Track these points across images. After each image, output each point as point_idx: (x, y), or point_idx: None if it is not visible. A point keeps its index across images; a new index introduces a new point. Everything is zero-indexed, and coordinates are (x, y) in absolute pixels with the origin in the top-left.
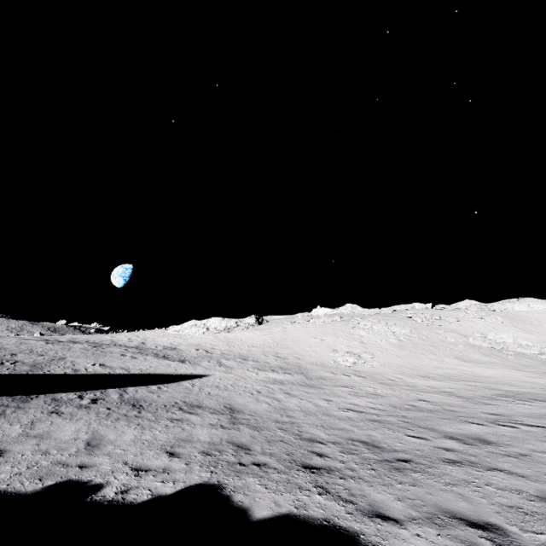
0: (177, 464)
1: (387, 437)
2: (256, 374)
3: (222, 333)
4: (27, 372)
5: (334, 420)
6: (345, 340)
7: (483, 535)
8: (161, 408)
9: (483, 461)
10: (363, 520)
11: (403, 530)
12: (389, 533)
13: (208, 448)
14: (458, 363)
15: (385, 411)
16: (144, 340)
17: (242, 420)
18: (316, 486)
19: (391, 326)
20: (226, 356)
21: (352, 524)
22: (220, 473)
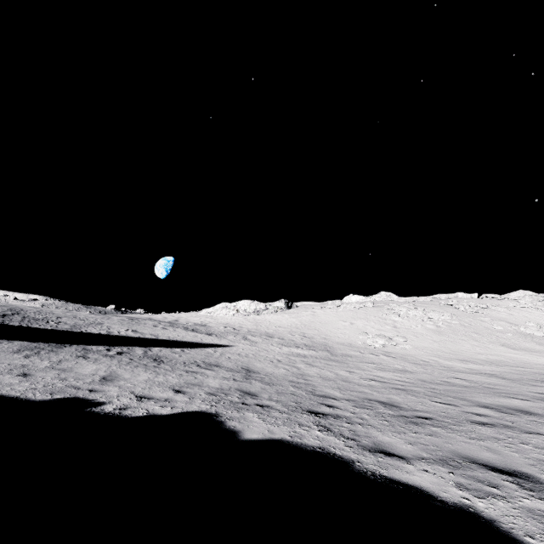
0: (180, 397)
1: (409, 400)
2: (279, 349)
3: (251, 315)
4: (67, 329)
5: (353, 385)
6: (376, 324)
7: (508, 479)
8: (180, 363)
9: (522, 426)
10: (362, 453)
11: (408, 465)
12: (390, 465)
13: (215, 391)
14: (505, 350)
15: (412, 383)
16: (178, 319)
17: (256, 377)
18: (317, 425)
19: (428, 312)
20: (252, 333)
21: (349, 454)
22: (220, 407)
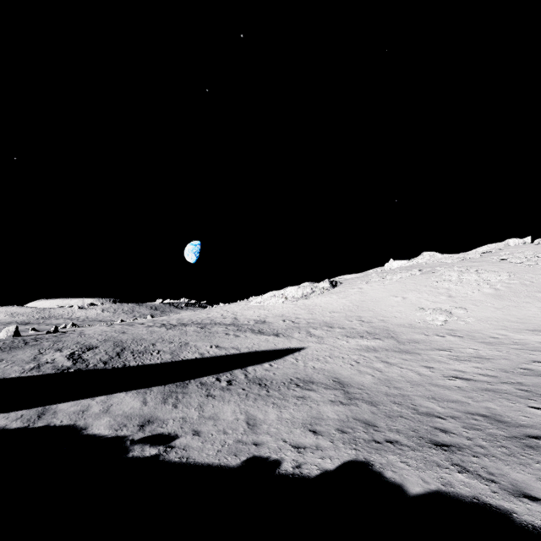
0: (323, 442)
1: (508, 409)
2: (347, 343)
3: (300, 300)
4: (171, 360)
5: (444, 390)
6: (429, 296)
7: None
8: (282, 385)
9: None
10: (510, 500)
11: None
12: (540, 513)
13: (340, 425)
14: None
15: (496, 378)
16: (235, 315)
17: (355, 394)
18: (452, 464)
19: (482, 274)
20: (312, 325)
21: (501, 502)
22: (363, 451)
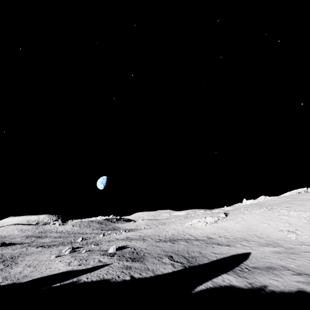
0: (308, 285)
1: None
2: (264, 249)
3: (213, 223)
4: (210, 260)
5: None
6: (280, 223)
7: None
8: (267, 269)
9: None
10: None
11: None
12: None
13: (306, 281)
14: None
15: None
16: (187, 233)
17: (297, 271)
18: None
19: (298, 212)
20: (237, 239)
21: None
22: None
